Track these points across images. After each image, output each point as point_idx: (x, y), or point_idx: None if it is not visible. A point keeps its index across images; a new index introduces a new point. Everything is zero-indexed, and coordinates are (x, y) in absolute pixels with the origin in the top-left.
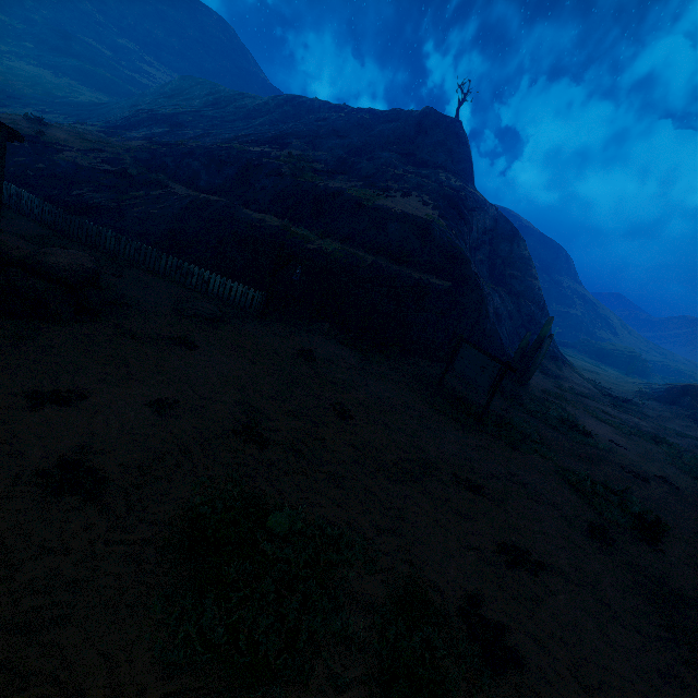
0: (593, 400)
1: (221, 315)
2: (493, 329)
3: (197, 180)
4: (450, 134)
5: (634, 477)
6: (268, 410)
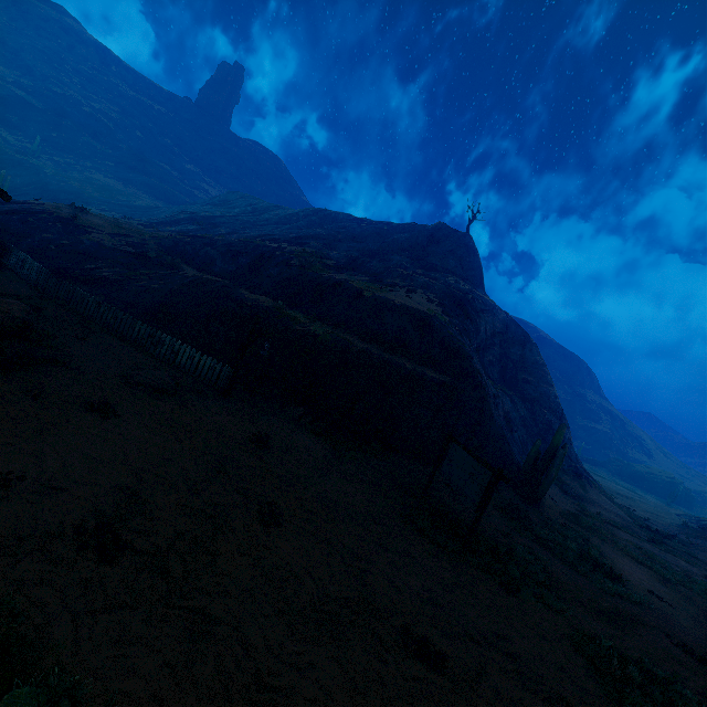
0: (627, 532)
1: (173, 386)
2: (499, 434)
3: (212, 266)
4: (461, 245)
5: (686, 653)
6: (158, 503)
